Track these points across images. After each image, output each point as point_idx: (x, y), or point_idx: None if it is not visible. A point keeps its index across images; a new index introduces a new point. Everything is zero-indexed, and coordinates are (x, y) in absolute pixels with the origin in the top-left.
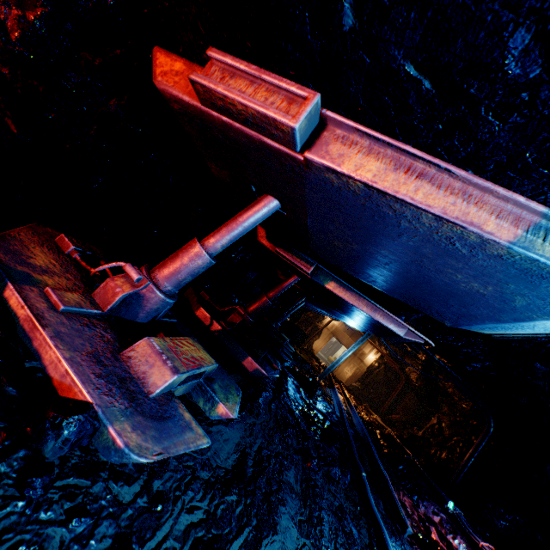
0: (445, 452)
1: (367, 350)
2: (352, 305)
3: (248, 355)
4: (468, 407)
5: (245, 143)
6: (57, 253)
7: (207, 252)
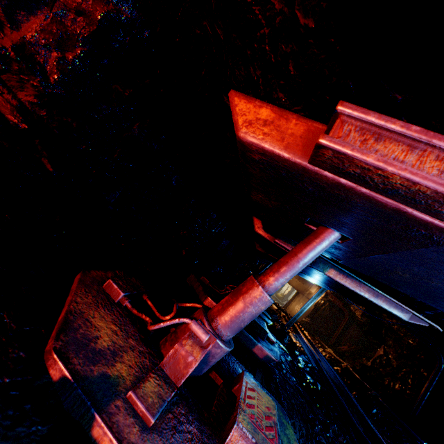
0: (398, 383)
1: (313, 290)
2: (353, 291)
3: (257, 342)
4: (415, 343)
5: (354, 202)
6: (110, 308)
7: (268, 293)
